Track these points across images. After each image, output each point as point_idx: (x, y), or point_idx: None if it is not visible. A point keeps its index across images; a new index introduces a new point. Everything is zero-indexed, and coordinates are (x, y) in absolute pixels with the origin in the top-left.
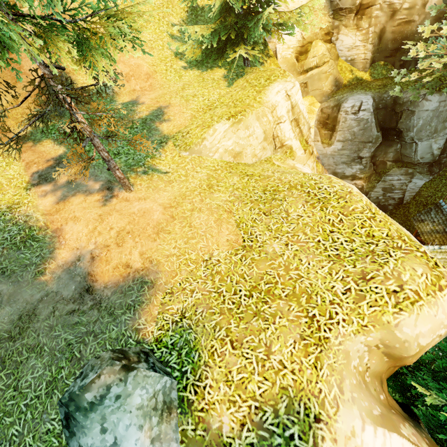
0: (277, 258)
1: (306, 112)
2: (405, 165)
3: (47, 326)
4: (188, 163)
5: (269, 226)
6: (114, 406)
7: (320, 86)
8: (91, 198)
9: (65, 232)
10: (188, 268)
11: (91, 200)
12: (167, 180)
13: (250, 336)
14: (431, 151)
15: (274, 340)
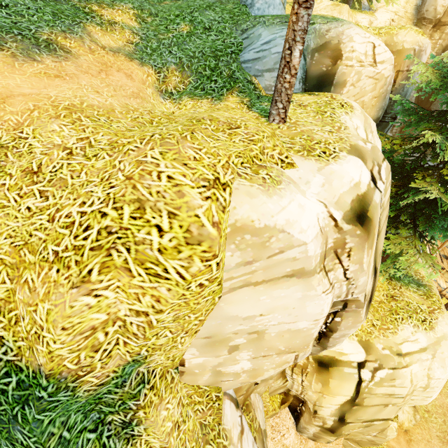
0: None
1: None
2: None
3: None
4: None
5: None
6: None
7: None
8: None
9: None
10: None
11: None
12: None
13: None
14: None
15: None
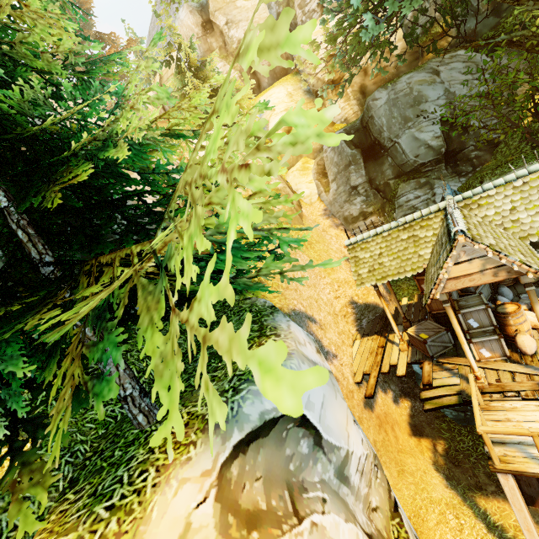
0: None
1: None
2: (412, 176)
3: None
4: None
5: None
6: None
7: None
8: None
9: None
10: None
11: None
12: None
13: None
14: (422, 144)
15: None
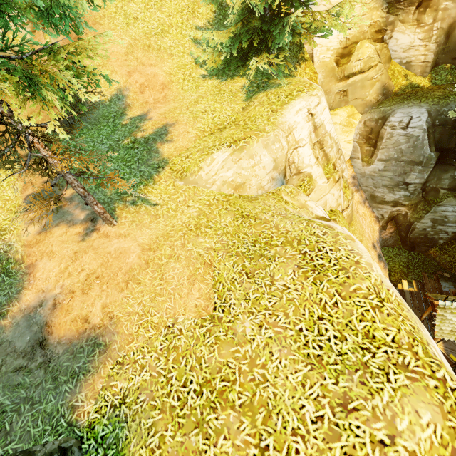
0: (245, 343)
1: (334, 132)
2: None
3: None
4: (181, 194)
5: (247, 294)
6: None
7: (362, 95)
8: (73, 230)
9: (37, 269)
10: (147, 334)
11: (72, 232)
12: (154, 214)
13: None
14: None
15: None
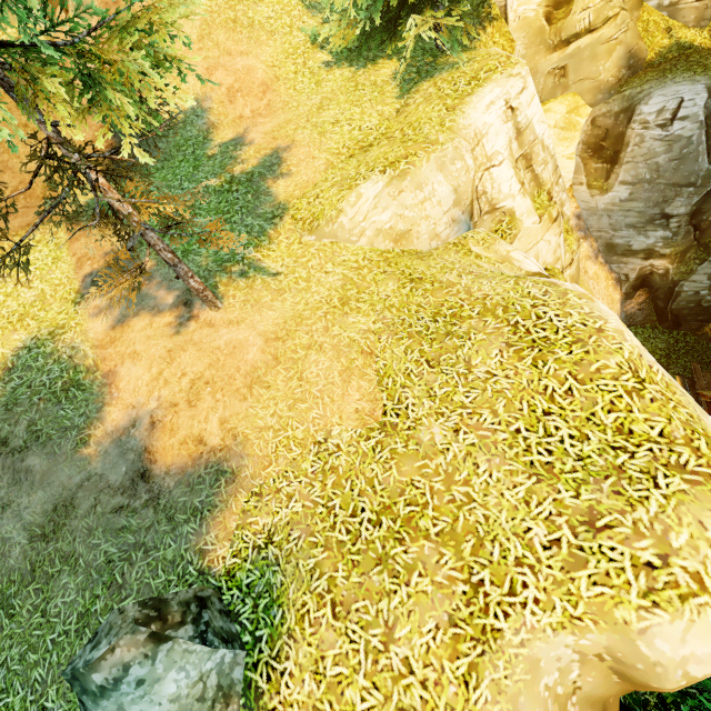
0: (435, 455)
1: (549, 137)
2: None
3: (85, 527)
4: (314, 255)
5: (431, 389)
6: (136, 693)
7: (593, 72)
8: (160, 321)
9: (119, 377)
10: (290, 454)
11: (159, 323)
12: (276, 288)
13: (363, 600)
14: None
15: (401, 617)
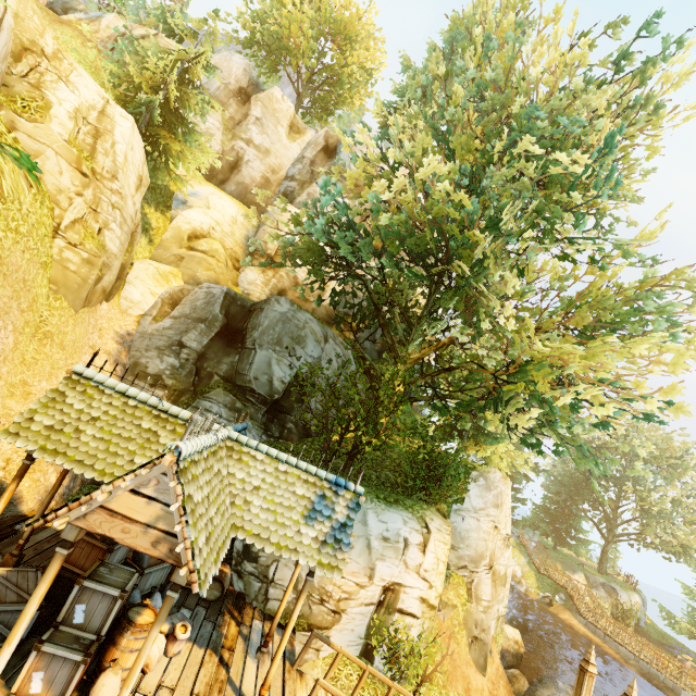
0: None
1: (124, 155)
2: (236, 392)
3: None
4: None
5: None
6: None
7: (195, 269)
8: None
9: None
10: None
11: None
12: None
13: None
14: (269, 373)
15: None
